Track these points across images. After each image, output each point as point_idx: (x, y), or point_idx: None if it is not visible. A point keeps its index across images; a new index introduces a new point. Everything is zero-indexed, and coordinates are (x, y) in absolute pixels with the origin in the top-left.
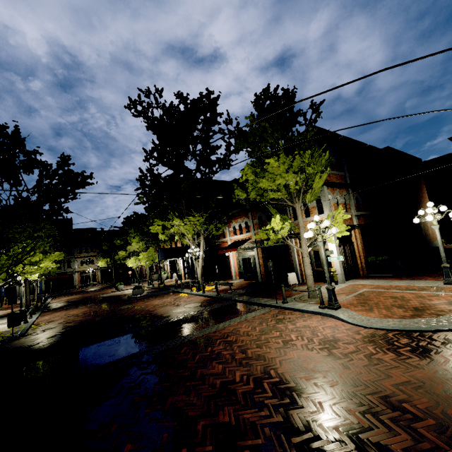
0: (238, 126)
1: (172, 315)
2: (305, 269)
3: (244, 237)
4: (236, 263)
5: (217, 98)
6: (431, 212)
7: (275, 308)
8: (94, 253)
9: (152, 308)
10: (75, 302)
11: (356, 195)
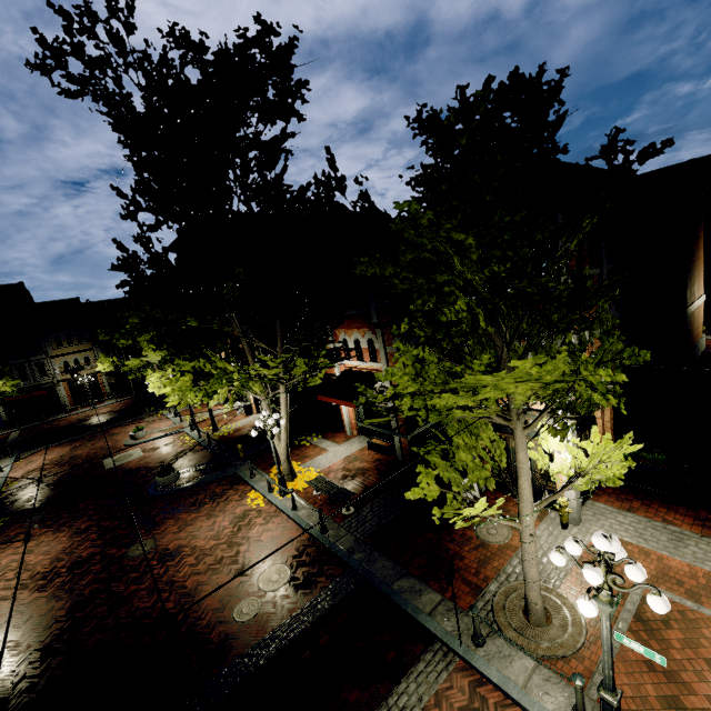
0: (364, 201)
1: (231, 641)
2: (525, 565)
3: (365, 367)
4: (351, 408)
5: (291, 47)
6: None
7: (458, 657)
8: (87, 344)
9: (191, 578)
10: (52, 491)
11: (612, 311)
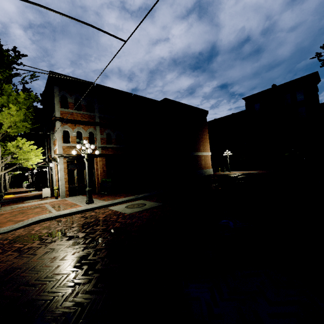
0: None
1: None
2: None
3: None
4: None
5: None
6: (78, 147)
7: None
8: None
9: None
10: None
11: (108, 131)
